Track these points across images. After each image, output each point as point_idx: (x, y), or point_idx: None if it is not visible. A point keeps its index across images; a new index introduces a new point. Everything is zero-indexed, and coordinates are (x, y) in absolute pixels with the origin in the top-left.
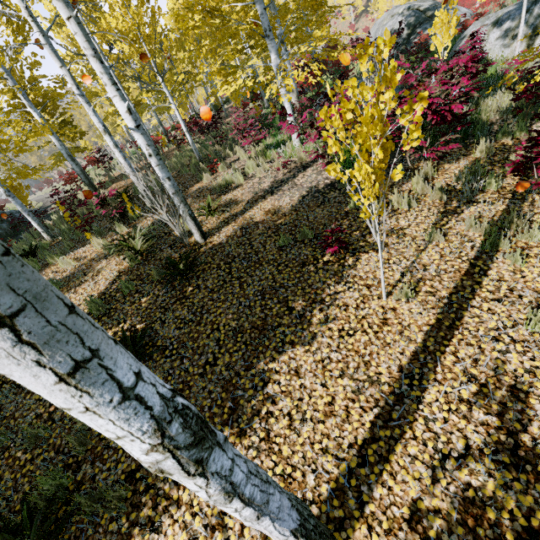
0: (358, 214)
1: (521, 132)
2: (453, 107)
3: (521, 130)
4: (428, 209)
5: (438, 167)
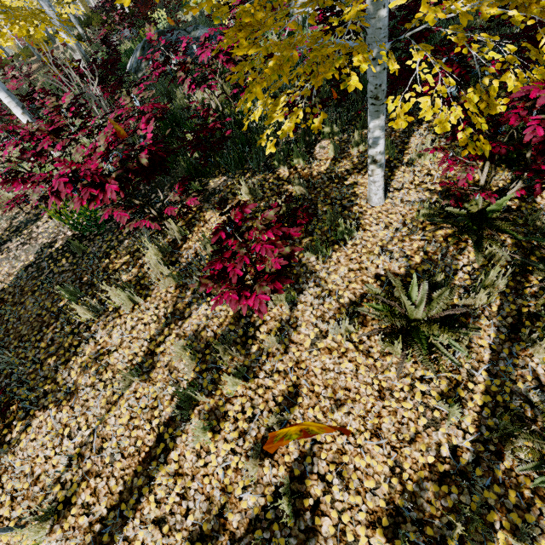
0: (69, 316)
1: (299, 159)
2: (106, 186)
3: (298, 156)
4: (155, 308)
5: (198, 216)
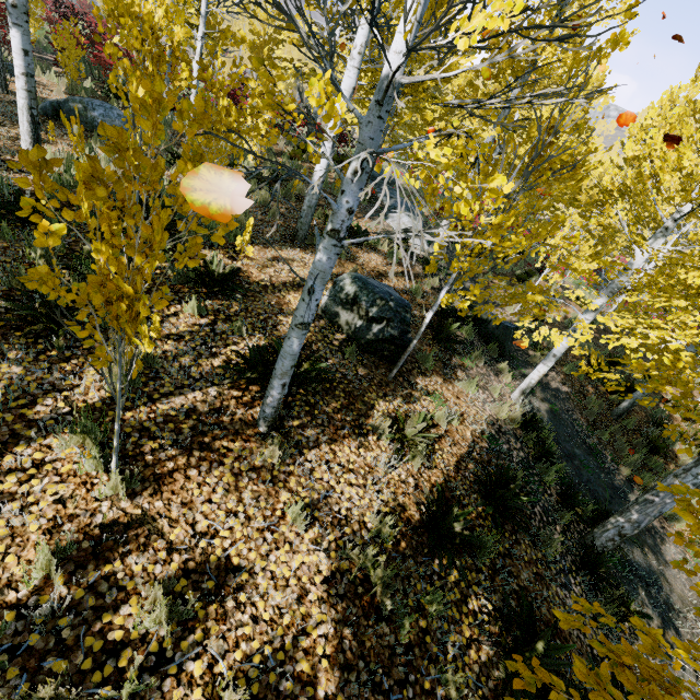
0: None
1: None
2: None
3: None
4: None
5: None
